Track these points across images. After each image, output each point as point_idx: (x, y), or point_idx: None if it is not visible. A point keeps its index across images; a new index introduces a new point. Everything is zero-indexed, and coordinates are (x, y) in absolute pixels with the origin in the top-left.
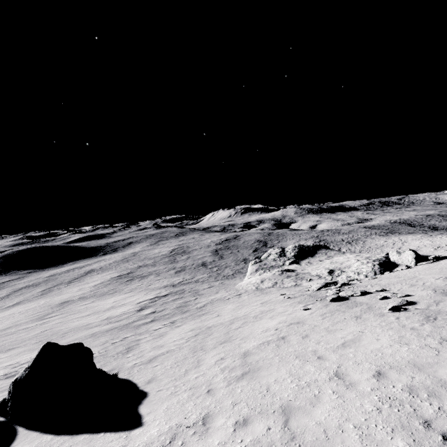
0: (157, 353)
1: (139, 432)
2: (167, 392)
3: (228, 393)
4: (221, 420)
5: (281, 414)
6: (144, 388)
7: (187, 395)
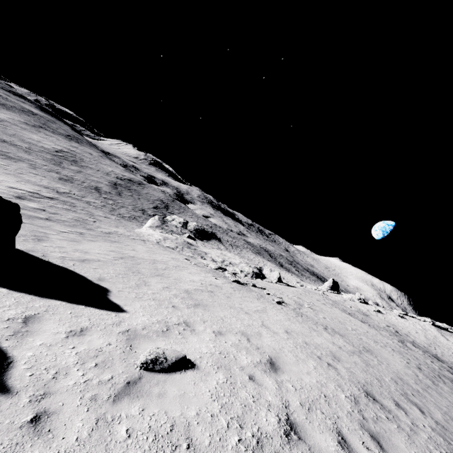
0: (85, 256)
1: (128, 316)
2: (130, 294)
3: (192, 313)
4: (200, 327)
5: (243, 335)
6: (99, 283)
7: (155, 303)
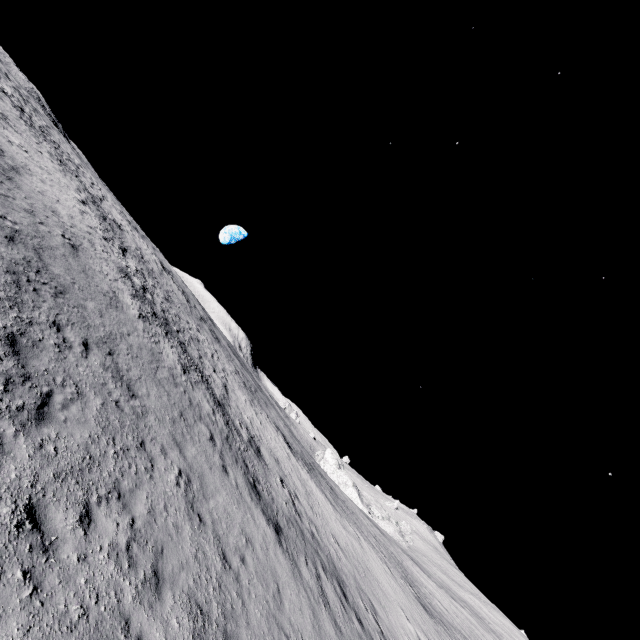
0: None
1: None
2: None
3: None
4: None
5: None
6: None
7: None
